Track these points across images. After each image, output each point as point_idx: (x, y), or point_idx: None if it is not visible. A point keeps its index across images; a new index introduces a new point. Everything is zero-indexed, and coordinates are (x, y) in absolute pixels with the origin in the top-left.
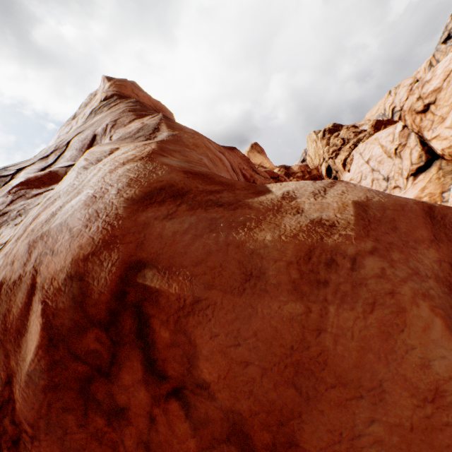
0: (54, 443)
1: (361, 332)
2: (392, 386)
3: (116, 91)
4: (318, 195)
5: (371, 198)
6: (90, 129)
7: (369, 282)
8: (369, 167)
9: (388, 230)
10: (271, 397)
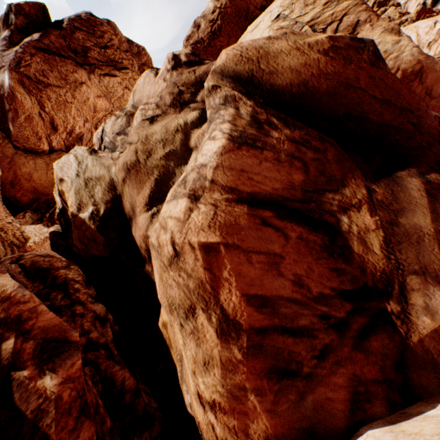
0: None
1: None
2: None
3: None
4: None
5: None
6: (352, 16)
7: None
8: None
9: None
10: (432, 84)
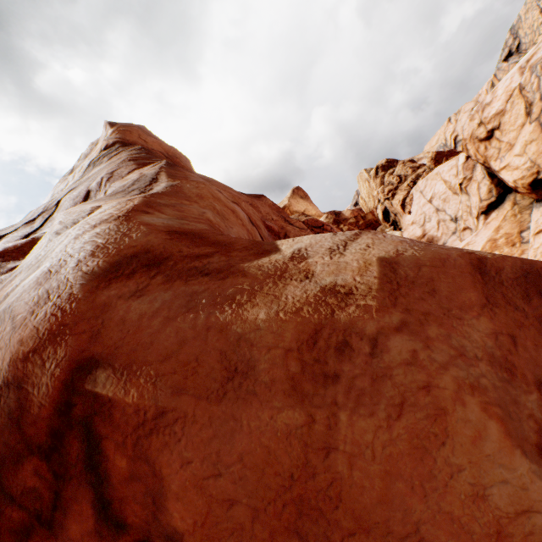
0: None
1: (385, 450)
2: (433, 532)
3: (119, 138)
4: (335, 253)
5: (403, 251)
6: (84, 184)
7: (395, 373)
8: (432, 207)
9: (423, 295)
10: None
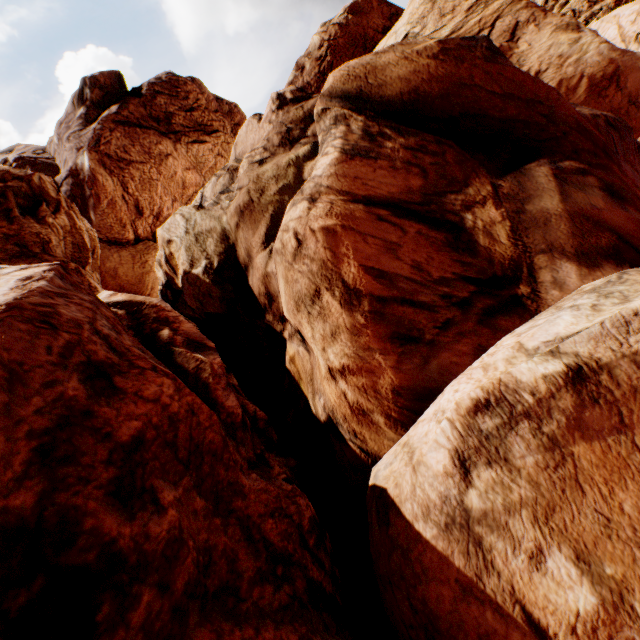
0: None
1: None
2: None
3: None
4: None
5: None
6: (508, 18)
7: None
8: None
9: None
10: (636, 88)
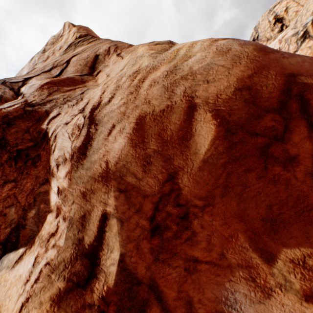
0: (231, 200)
1: None
2: None
3: (87, 32)
4: None
5: None
6: (88, 52)
7: None
8: None
9: None
10: None
